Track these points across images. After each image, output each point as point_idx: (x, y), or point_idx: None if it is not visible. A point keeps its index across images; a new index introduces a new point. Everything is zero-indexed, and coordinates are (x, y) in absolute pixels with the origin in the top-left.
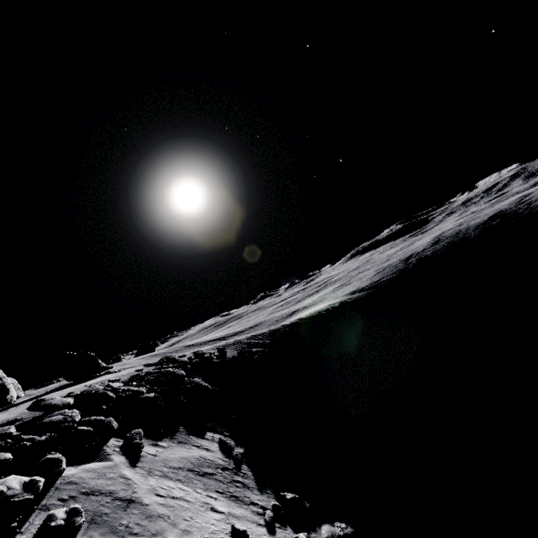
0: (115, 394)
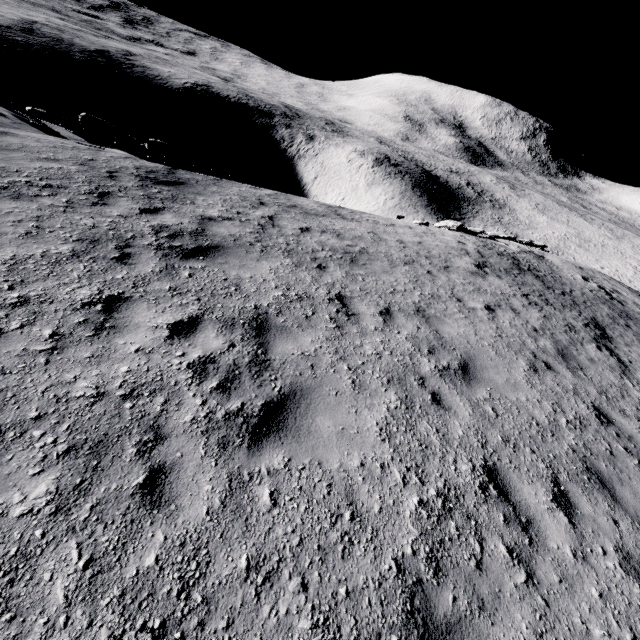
0: None
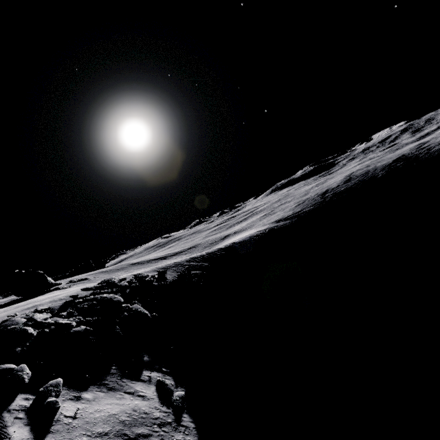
0: (37, 330)
